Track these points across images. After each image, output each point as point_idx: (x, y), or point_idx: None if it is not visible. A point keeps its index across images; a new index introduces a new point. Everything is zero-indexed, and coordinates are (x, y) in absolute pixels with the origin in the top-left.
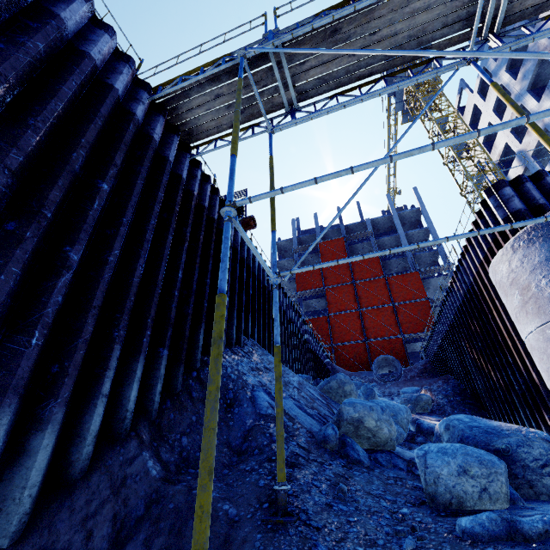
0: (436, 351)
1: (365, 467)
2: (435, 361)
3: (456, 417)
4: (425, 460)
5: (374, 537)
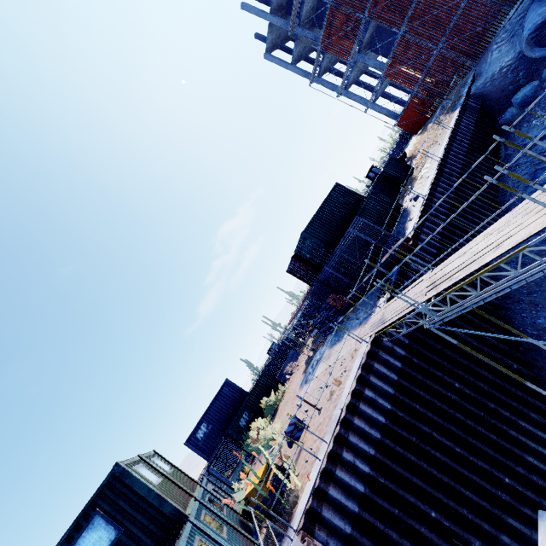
0: None
1: None
2: None
3: None
4: None
5: None
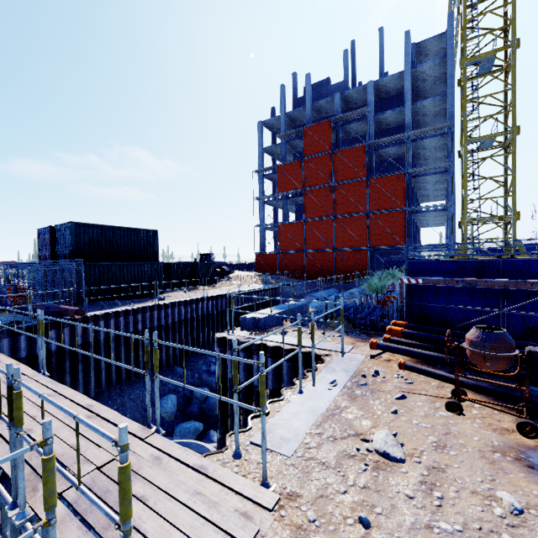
0: None
1: None
2: None
3: None
4: None
5: None
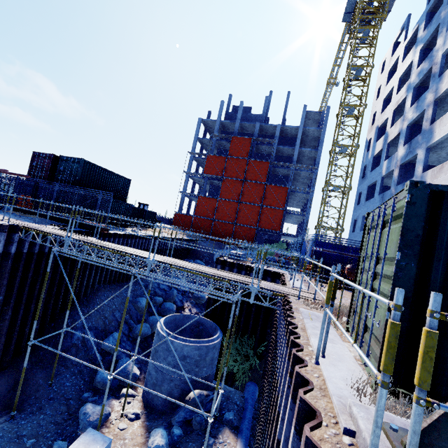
0: None
1: (96, 364)
2: None
3: (124, 360)
4: (97, 375)
5: (65, 394)
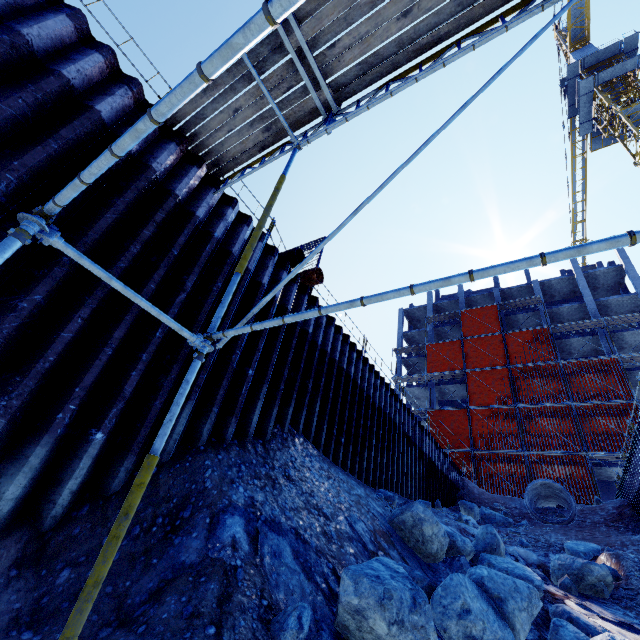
0: (639, 489)
1: None
2: (637, 505)
3: None
4: None
5: None
